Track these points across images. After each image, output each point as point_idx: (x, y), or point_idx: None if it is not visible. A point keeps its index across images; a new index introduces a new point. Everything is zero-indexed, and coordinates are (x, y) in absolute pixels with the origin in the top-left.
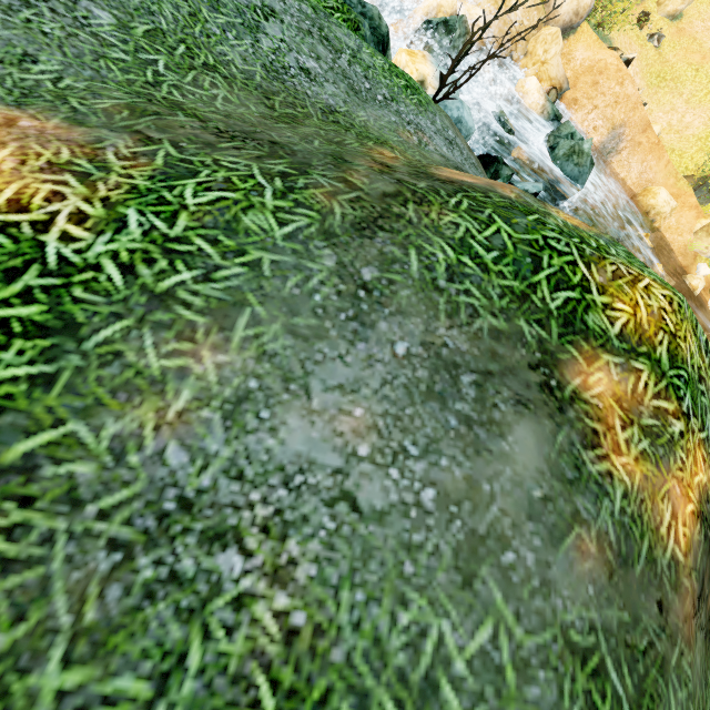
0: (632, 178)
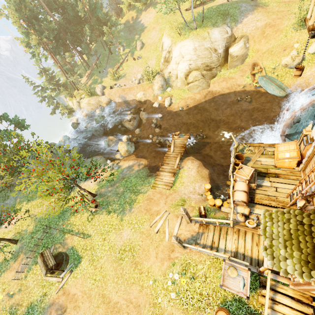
0: (133, 97)
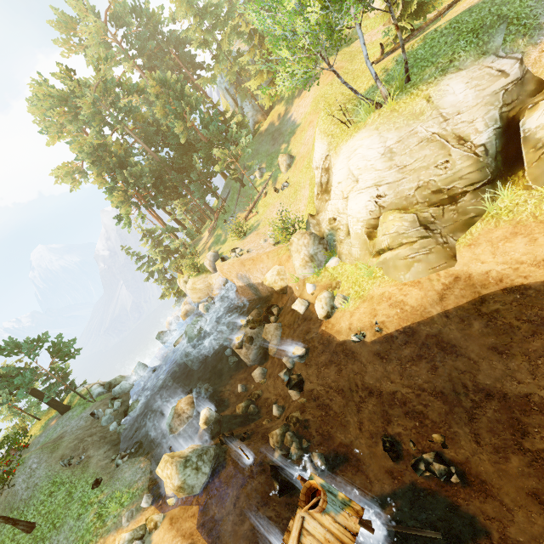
0: (263, 278)
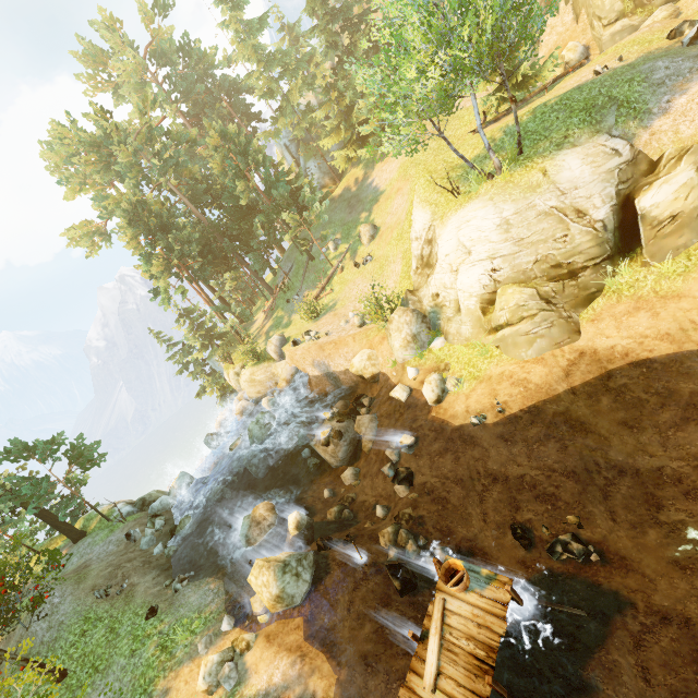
0: (347, 364)
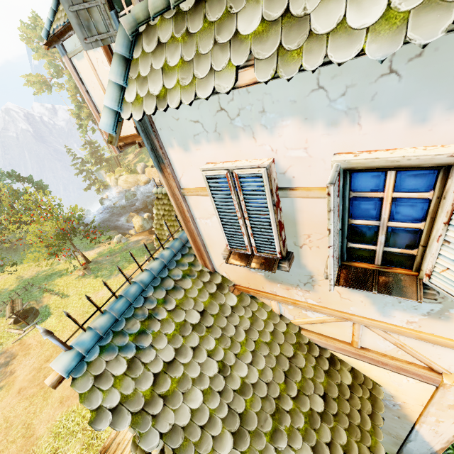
0: None
